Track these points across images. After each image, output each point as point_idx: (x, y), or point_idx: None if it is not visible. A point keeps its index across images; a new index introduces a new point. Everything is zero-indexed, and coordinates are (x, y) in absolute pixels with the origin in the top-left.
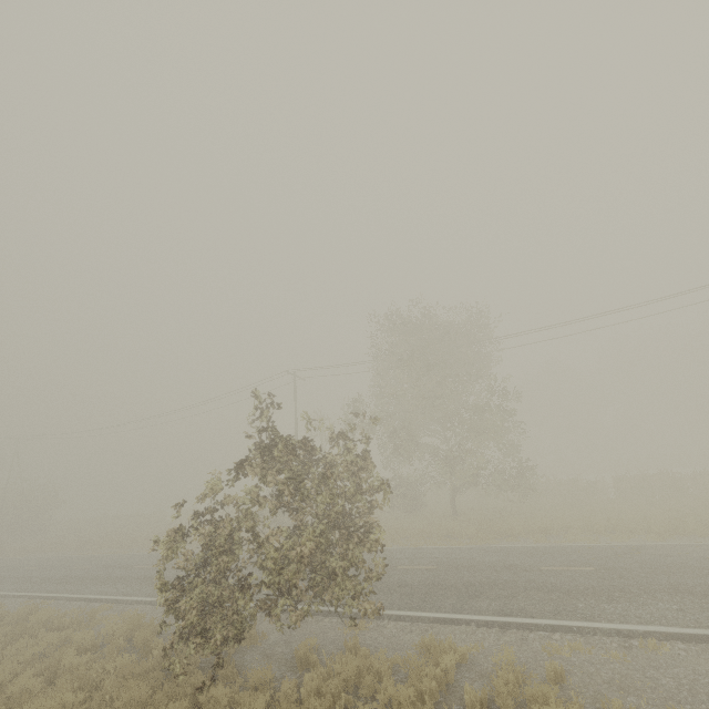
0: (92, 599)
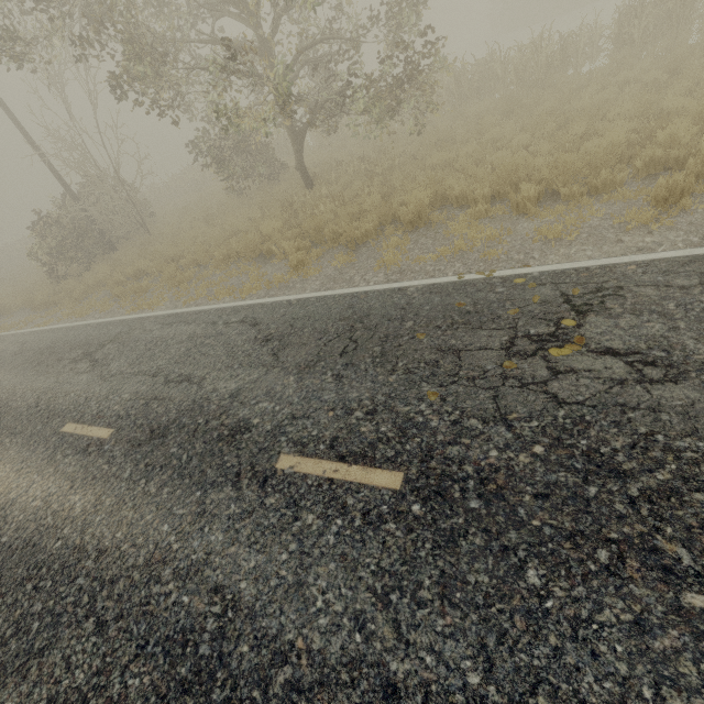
0: None
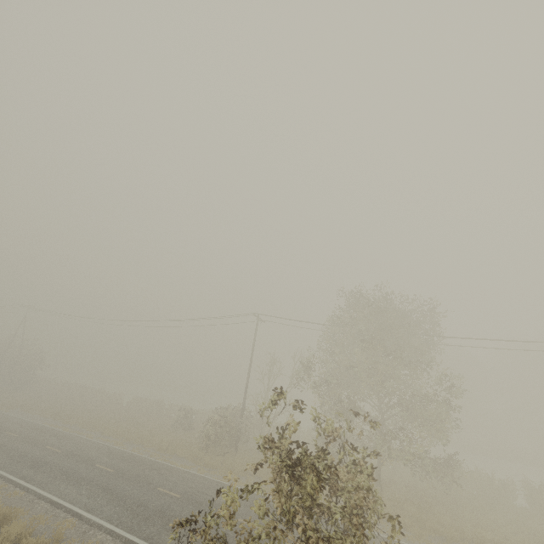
0: (58, 505)
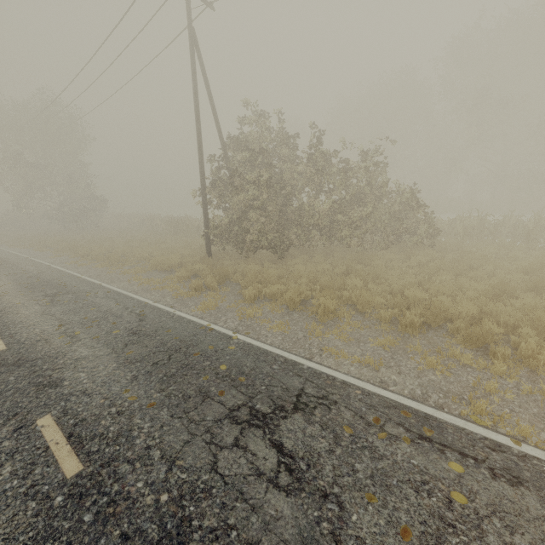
0: None
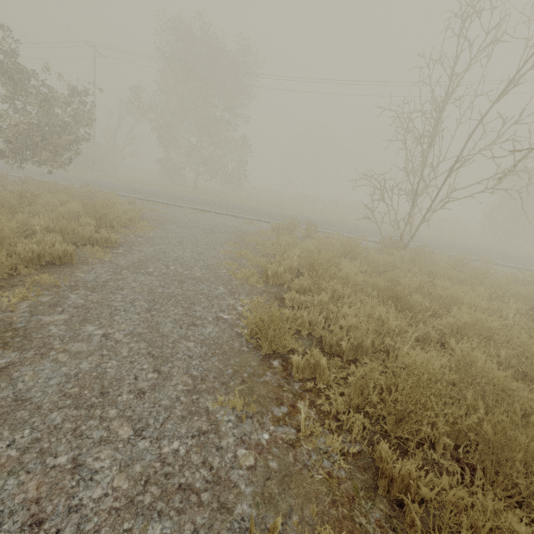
0: None
